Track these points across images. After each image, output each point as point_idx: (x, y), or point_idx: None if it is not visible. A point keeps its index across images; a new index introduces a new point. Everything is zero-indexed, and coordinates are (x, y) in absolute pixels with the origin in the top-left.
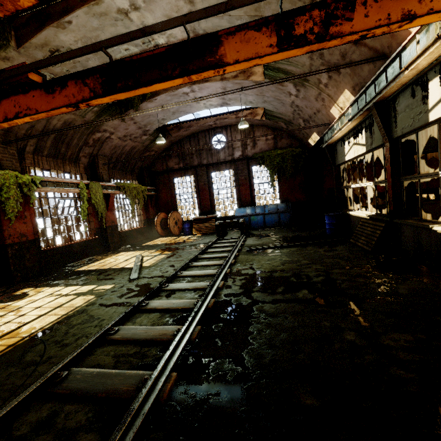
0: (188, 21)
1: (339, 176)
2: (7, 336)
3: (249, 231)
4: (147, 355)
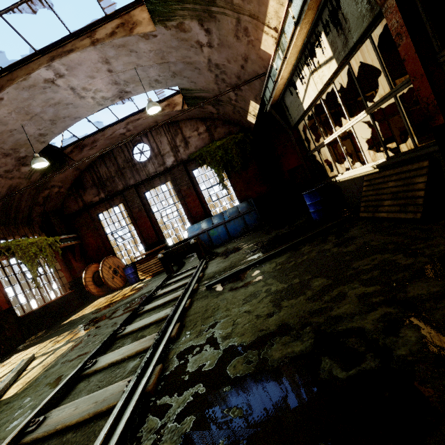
0: None
1: (301, 140)
2: None
3: (213, 250)
4: None
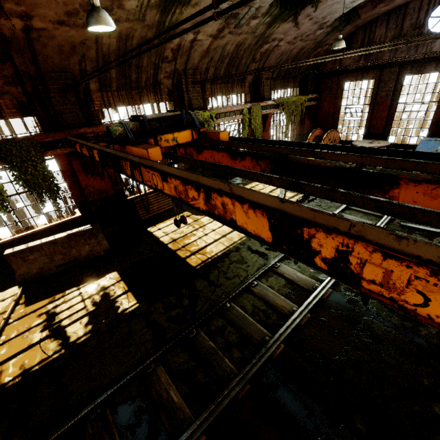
0: (363, 163)
1: None
2: (201, 252)
3: None
4: (270, 317)
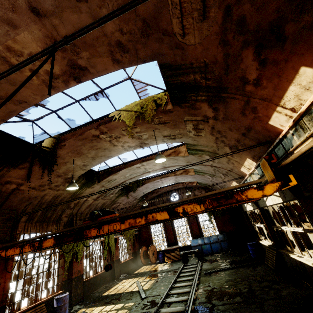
0: None
1: (248, 217)
2: None
3: (203, 257)
4: None
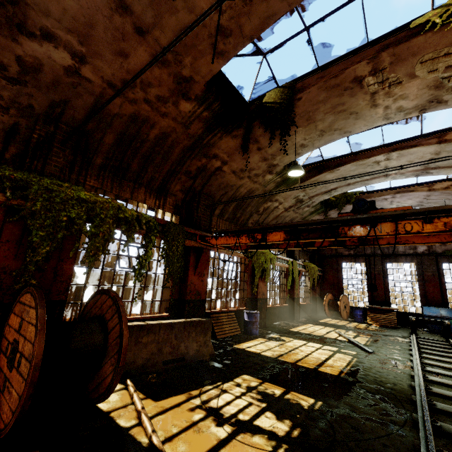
0: None
1: None
2: (326, 365)
3: None
4: None
